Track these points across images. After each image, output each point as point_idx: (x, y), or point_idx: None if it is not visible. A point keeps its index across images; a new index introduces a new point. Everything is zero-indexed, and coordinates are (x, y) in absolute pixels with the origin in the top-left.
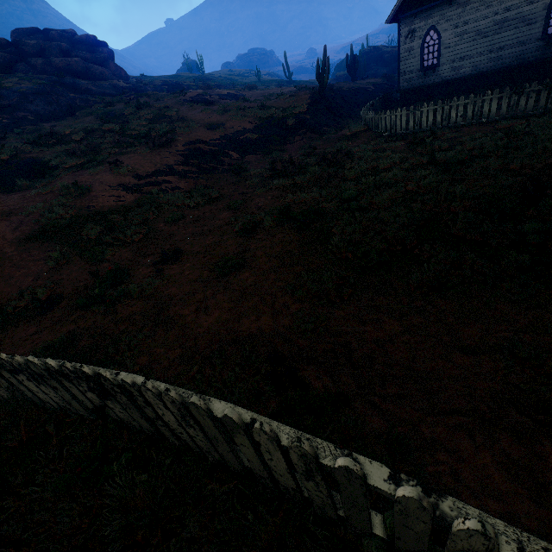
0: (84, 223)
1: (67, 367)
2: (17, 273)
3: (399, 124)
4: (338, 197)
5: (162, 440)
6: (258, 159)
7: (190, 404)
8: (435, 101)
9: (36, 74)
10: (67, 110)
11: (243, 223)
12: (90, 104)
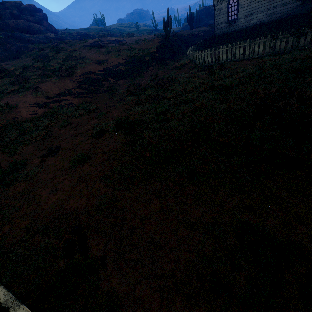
0: (9, 129)
1: None
2: None
3: (207, 59)
4: (156, 110)
5: None
6: (126, 82)
7: None
8: (235, 42)
9: None
10: (16, 54)
11: (96, 130)
12: (30, 50)
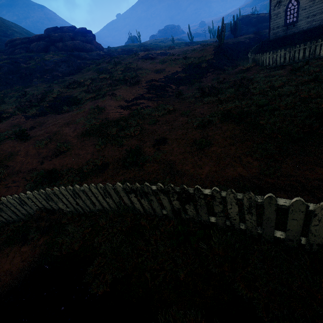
0: (106, 127)
1: (172, 186)
2: (82, 153)
3: (279, 60)
4: (254, 104)
5: (214, 226)
6: (187, 88)
7: (266, 198)
8: (294, 44)
9: (59, 51)
10: (77, 69)
11: (200, 122)
12: (88, 65)
